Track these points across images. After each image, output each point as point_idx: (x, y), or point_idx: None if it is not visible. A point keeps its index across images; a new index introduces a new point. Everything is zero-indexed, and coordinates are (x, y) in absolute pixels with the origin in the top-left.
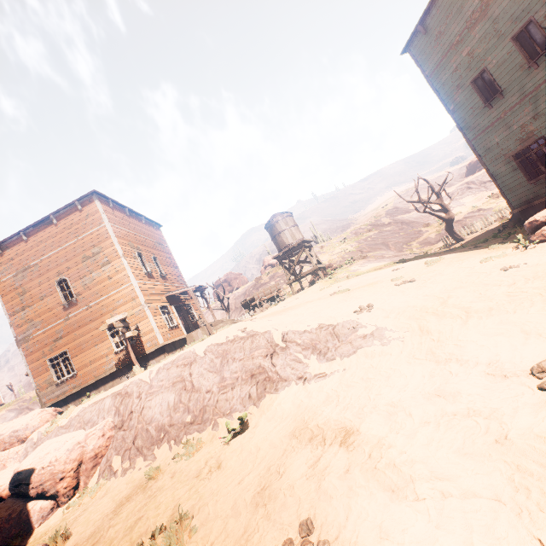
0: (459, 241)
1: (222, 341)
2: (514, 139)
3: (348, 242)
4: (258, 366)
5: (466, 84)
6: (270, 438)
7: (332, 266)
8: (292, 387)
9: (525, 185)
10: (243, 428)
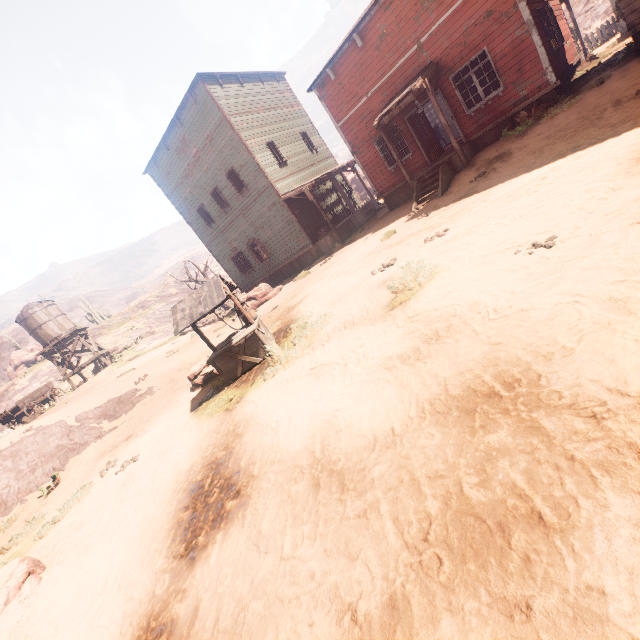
0: (228, 309)
1: (5, 446)
2: (229, 249)
3: (135, 318)
4: (57, 447)
5: (194, 209)
6: (83, 470)
7: (118, 349)
8: (92, 446)
9: (242, 277)
10: (56, 486)
